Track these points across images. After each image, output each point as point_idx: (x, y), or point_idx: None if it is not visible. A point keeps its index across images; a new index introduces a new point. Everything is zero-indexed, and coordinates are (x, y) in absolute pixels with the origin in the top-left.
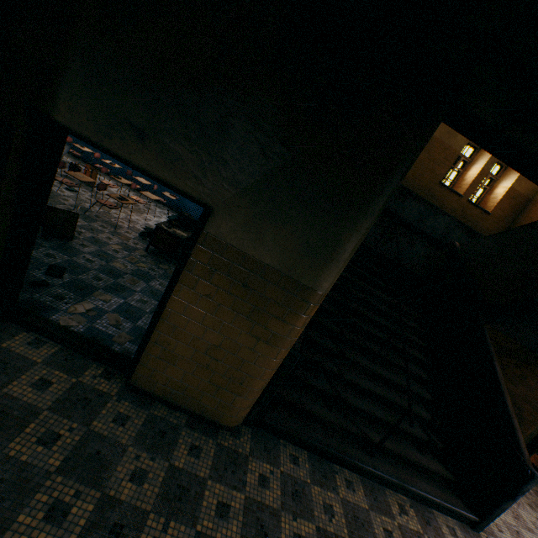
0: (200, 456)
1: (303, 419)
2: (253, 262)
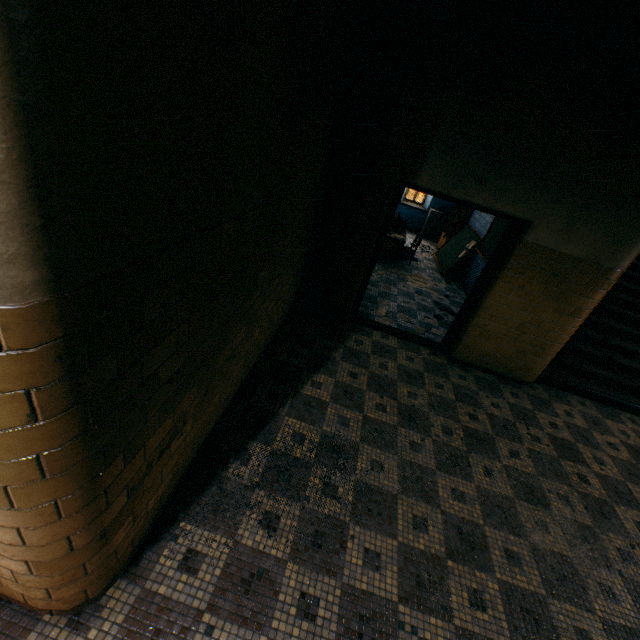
0: (519, 398)
1: (579, 378)
2: (562, 257)
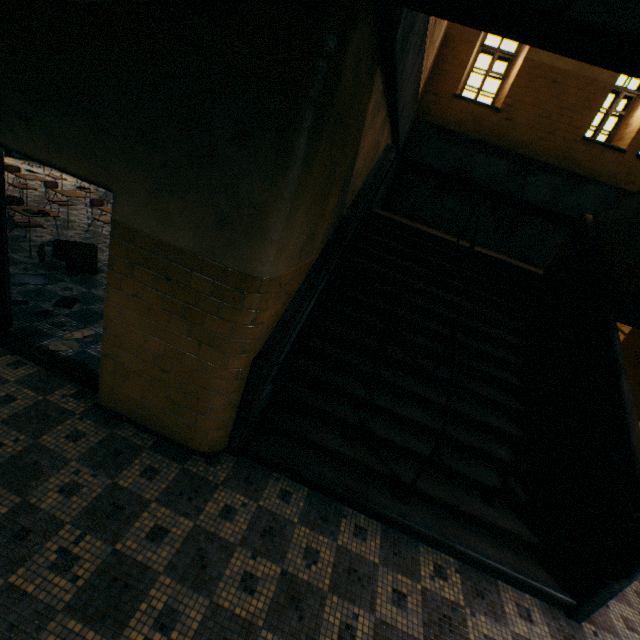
0: (155, 478)
1: (310, 452)
2: (168, 248)
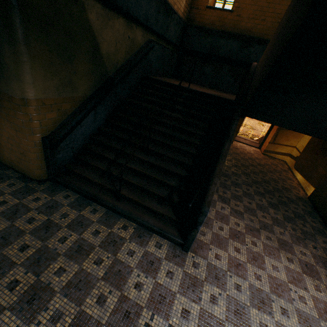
0: (12, 187)
1: (84, 181)
2: None
